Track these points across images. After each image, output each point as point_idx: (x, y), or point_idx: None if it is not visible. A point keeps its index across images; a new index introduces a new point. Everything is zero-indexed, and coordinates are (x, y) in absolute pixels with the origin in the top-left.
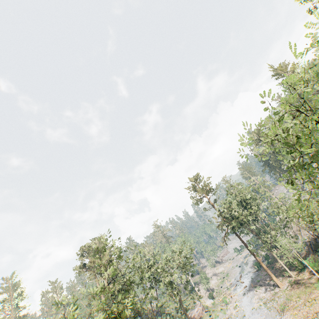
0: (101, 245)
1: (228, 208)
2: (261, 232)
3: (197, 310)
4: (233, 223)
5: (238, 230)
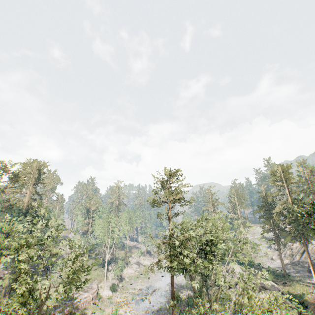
0: (36, 172)
1: (183, 241)
2: (202, 287)
3: (86, 296)
4: (175, 263)
5: (174, 274)
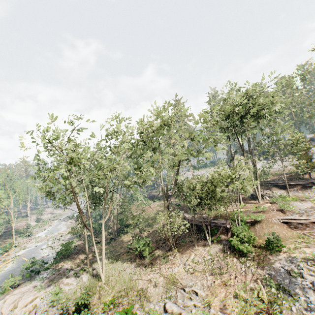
0: None
1: None
2: None
3: (21, 224)
4: None
5: None
